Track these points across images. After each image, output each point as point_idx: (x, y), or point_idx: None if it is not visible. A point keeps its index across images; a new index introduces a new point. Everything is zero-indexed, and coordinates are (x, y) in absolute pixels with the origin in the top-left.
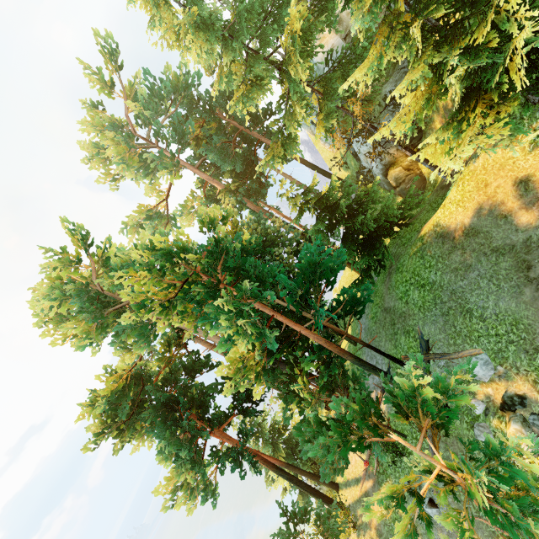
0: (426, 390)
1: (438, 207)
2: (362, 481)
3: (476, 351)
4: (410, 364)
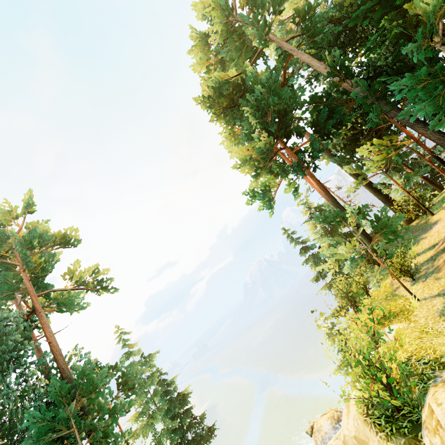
0: None
1: None
2: (444, 238)
3: None
4: None
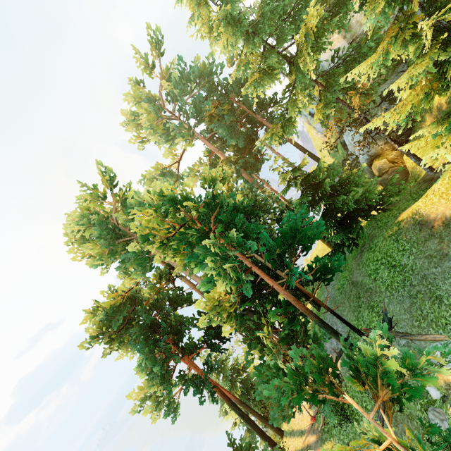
0: (389, 361)
1: (418, 198)
2: (306, 434)
3: (441, 337)
4: (376, 333)
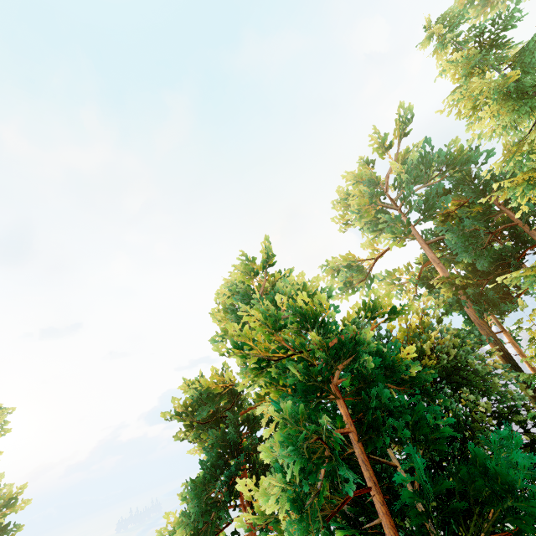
0: None
1: None
2: None
3: None
4: None
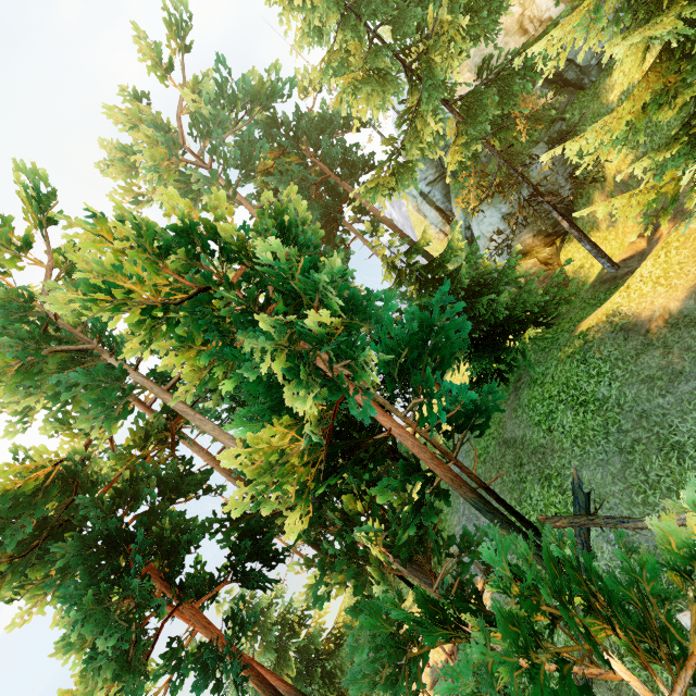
0: None
1: (601, 302)
2: None
3: None
4: (694, 484)
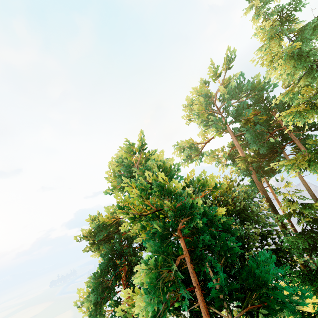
0: None
1: None
2: None
3: None
4: None
